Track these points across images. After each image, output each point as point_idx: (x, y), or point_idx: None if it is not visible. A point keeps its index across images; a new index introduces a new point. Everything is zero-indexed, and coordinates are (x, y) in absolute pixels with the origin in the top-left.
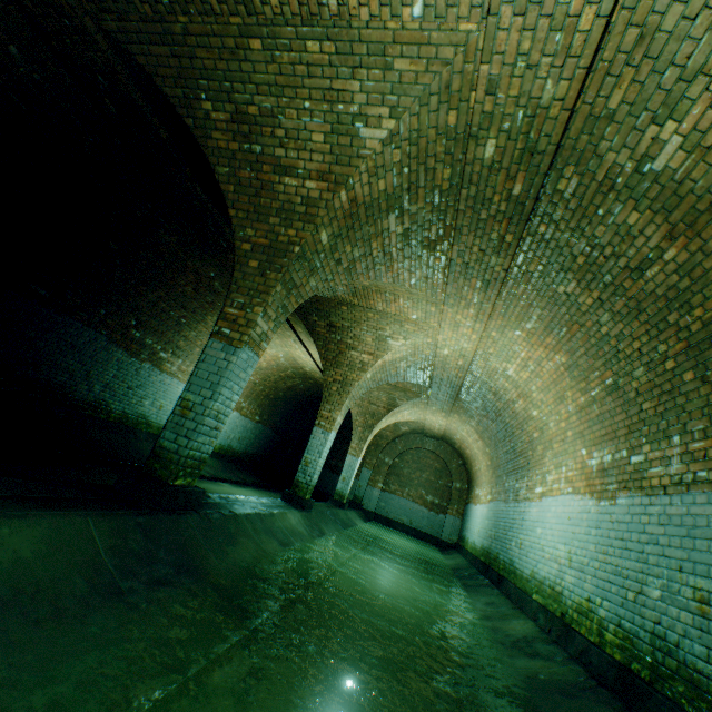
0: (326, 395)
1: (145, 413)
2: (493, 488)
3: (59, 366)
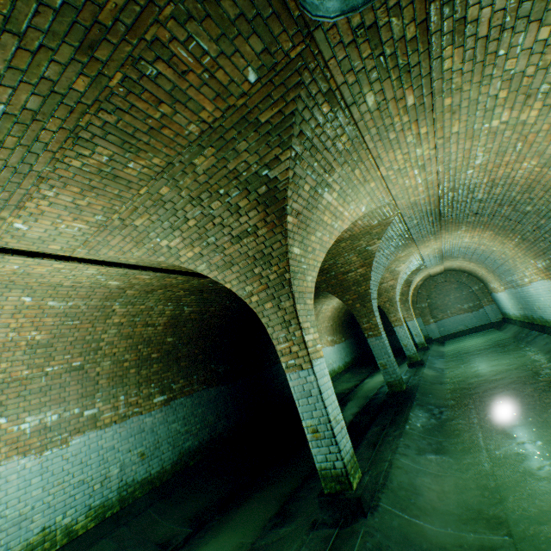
0: (386, 311)
1: None
2: (500, 283)
3: (288, 384)
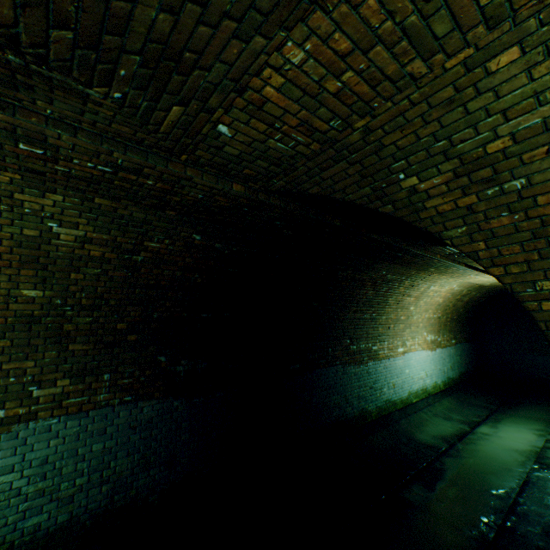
0: None
1: (387, 398)
2: None
3: (329, 406)
